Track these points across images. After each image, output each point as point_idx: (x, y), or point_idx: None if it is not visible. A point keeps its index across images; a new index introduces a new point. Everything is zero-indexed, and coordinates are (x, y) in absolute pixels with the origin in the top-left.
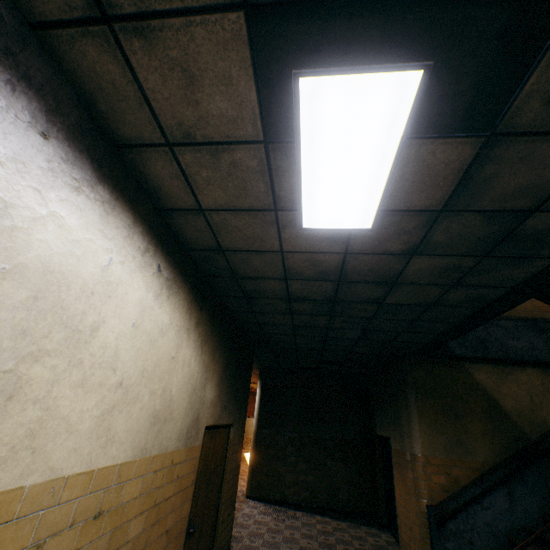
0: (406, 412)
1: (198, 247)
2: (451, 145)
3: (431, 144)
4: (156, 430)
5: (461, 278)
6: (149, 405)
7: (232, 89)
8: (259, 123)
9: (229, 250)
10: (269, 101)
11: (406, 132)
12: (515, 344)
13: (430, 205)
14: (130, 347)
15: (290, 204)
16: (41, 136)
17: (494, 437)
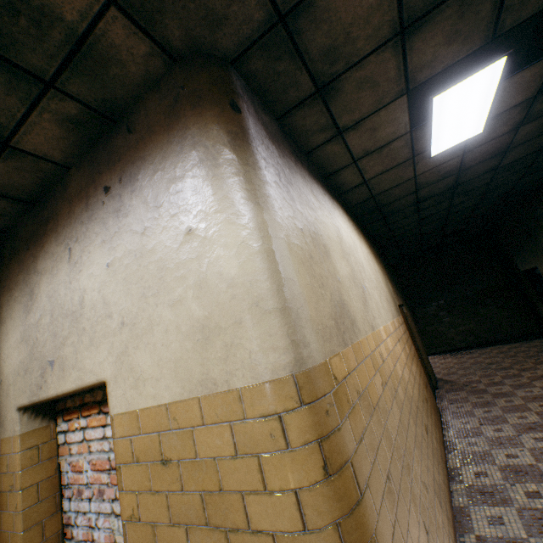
0: None
1: (357, 203)
2: (534, 67)
3: (519, 74)
4: (390, 307)
5: None
6: (383, 295)
7: (395, 122)
8: (408, 126)
9: (377, 194)
10: None
11: (501, 80)
12: None
13: (526, 97)
14: (369, 269)
15: (423, 150)
16: (325, 195)
17: None
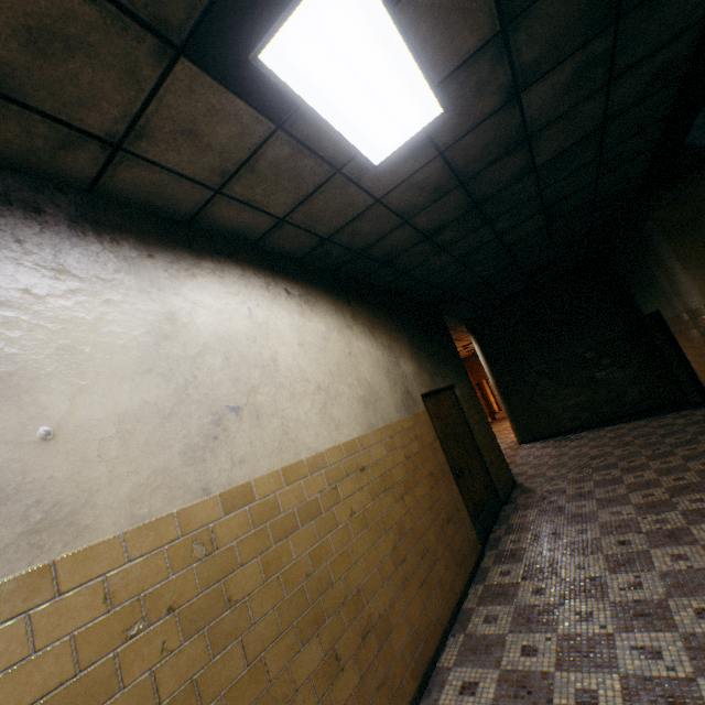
0: (660, 271)
1: (306, 251)
2: None
3: None
4: (372, 410)
5: (612, 68)
6: (352, 395)
7: (222, 114)
8: (262, 118)
9: (332, 235)
10: (257, 79)
11: (387, 4)
12: None
13: (485, 35)
14: (308, 361)
15: (346, 156)
16: (150, 258)
17: None
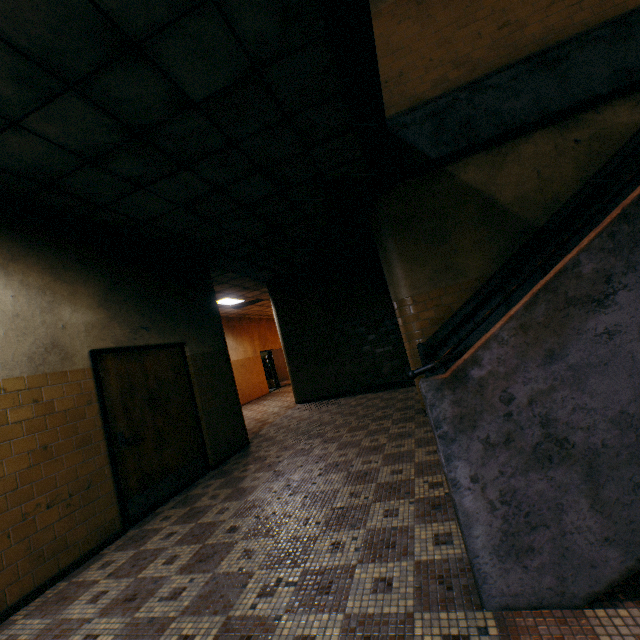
0: (383, 260)
1: None
2: None
3: None
4: None
5: None
6: None
7: None
8: None
9: None
10: None
11: None
12: (514, 105)
13: None
14: None
15: None
16: None
17: (490, 245)
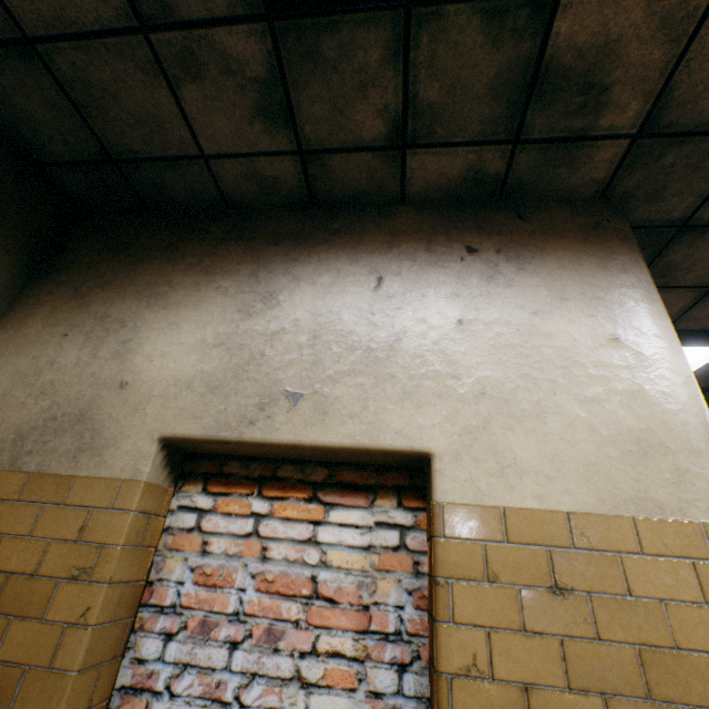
0: None
1: None
2: None
3: None
4: None
5: None
6: None
7: None
8: None
9: None
10: None
11: None
12: None
13: (703, 386)
14: None
15: None
16: None
17: None
